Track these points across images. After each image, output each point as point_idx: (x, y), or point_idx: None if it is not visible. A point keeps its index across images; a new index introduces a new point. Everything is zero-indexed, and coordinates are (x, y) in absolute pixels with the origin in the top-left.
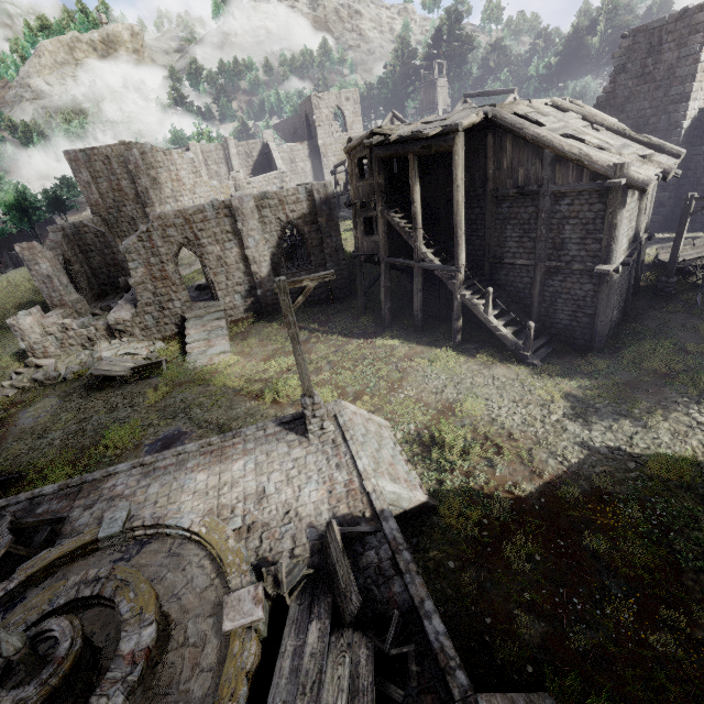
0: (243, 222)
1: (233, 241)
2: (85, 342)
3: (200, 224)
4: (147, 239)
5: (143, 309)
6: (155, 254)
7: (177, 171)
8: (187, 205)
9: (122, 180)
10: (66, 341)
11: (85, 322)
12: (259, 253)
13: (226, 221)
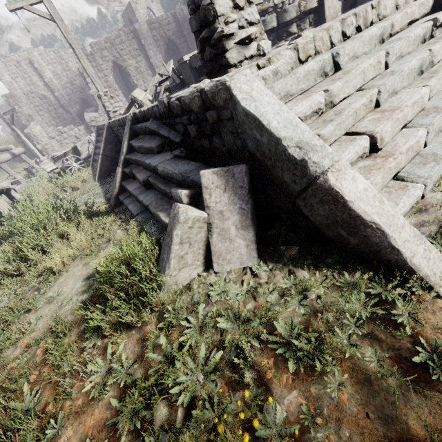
0: (144, 40)
1: (141, 55)
2: (74, 140)
3: (120, 46)
4: (93, 60)
5: (102, 111)
6: (100, 70)
7: (66, 63)
8: (80, 86)
9: (33, 77)
10: (63, 141)
11: (71, 126)
12: (157, 60)
13: (133, 42)
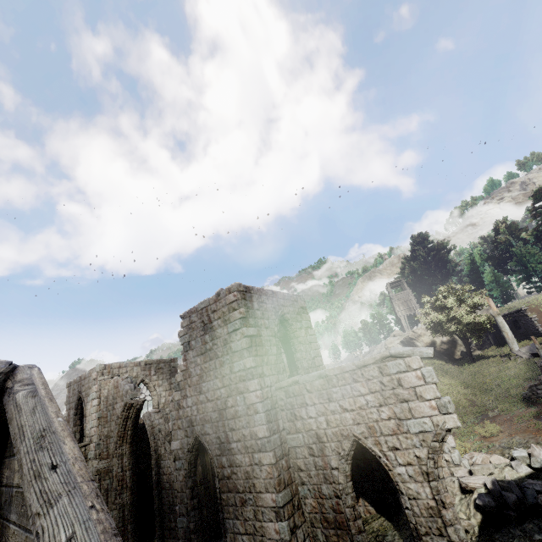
0: None
1: None
2: None
3: None
4: None
5: None
6: None
7: None
8: None
9: None
10: None
11: None
12: None
13: None
